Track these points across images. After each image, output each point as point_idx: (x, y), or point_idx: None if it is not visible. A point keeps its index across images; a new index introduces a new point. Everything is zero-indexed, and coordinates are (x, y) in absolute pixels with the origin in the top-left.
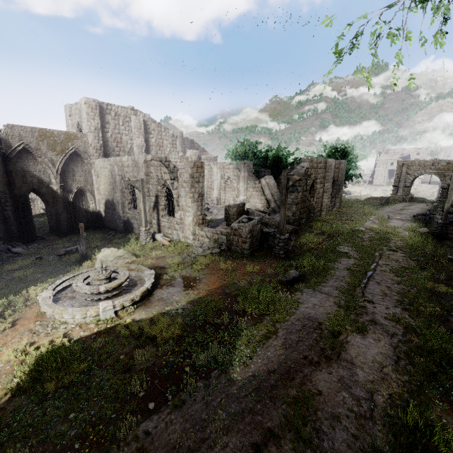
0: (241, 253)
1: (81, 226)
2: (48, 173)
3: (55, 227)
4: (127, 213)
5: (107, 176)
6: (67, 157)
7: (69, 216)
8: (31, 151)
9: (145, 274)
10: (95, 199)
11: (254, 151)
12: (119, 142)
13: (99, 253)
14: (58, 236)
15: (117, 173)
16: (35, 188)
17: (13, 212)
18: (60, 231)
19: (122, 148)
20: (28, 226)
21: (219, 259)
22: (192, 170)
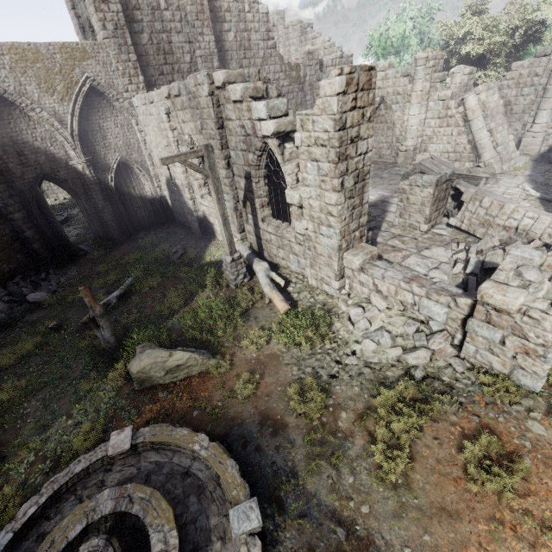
0: (505, 375)
1: (84, 294)
2: (59, 141)
3: (101, 232)
4: (201, 204)
5: (156, 132)
6: (81, 102)
7: (116, 211)
8: (11, 99)
9: (231, 528)
10: (150, 175)
11: (425, 30)
12: (169, 52)
13: (131, 361)
14: (107, 249)
15: (168, 126)
16: (46, 173)
17: (27, 221)
18: (108, 240)
19: (175, 65)
20: (60, 237)
21: (440, 399)
22: (341, 104)
